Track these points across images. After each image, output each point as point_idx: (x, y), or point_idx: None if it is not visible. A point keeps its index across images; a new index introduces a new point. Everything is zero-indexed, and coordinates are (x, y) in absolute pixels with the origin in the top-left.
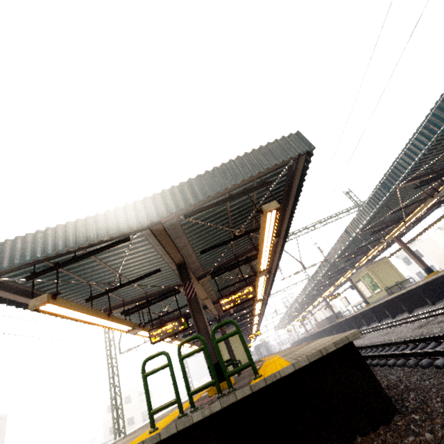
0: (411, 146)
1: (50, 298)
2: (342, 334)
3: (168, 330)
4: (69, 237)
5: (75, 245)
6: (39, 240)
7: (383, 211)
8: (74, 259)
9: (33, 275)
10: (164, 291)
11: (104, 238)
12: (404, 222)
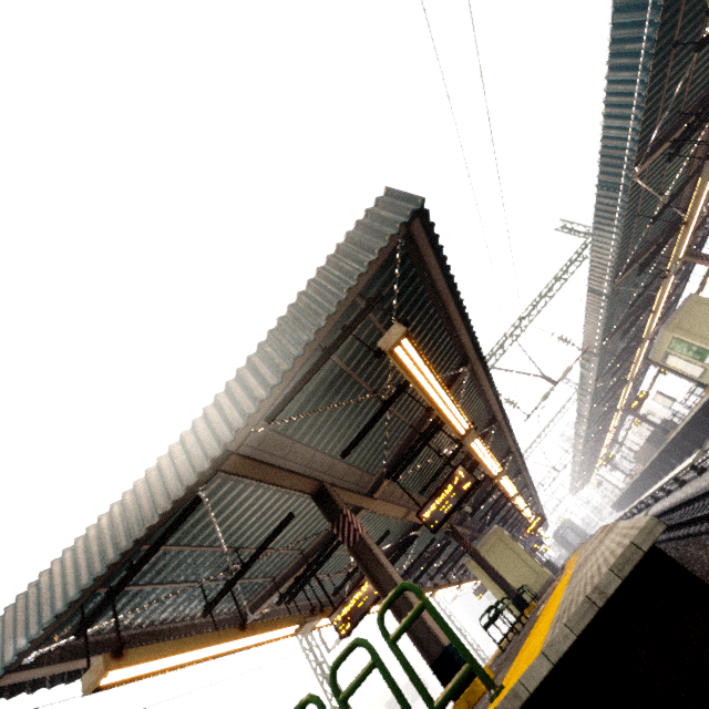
0: (615, 98)
1: (110, 660)
2: (635, 522)
3: (359, 603)
4: (105, 542)
5: (117, 552)
6: (69, 565)
7: (638, 226)
8: (130, 571)
9: (83, 625)
10: (328, 537)
11: (153, 521)
12: (684, 224)
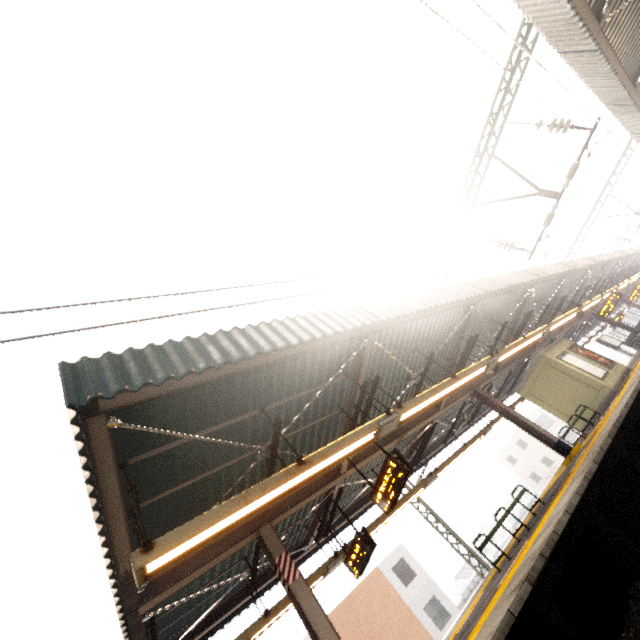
0: None
1: None
2: None
3: (357, 558)
4: None
5: None
6: None
7: None
8: None
9: None
10: (326, 499)
11: None
12: None
